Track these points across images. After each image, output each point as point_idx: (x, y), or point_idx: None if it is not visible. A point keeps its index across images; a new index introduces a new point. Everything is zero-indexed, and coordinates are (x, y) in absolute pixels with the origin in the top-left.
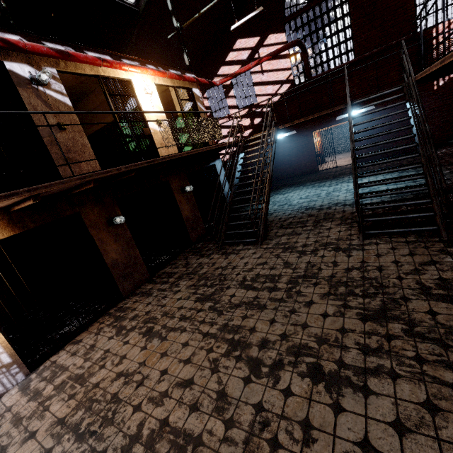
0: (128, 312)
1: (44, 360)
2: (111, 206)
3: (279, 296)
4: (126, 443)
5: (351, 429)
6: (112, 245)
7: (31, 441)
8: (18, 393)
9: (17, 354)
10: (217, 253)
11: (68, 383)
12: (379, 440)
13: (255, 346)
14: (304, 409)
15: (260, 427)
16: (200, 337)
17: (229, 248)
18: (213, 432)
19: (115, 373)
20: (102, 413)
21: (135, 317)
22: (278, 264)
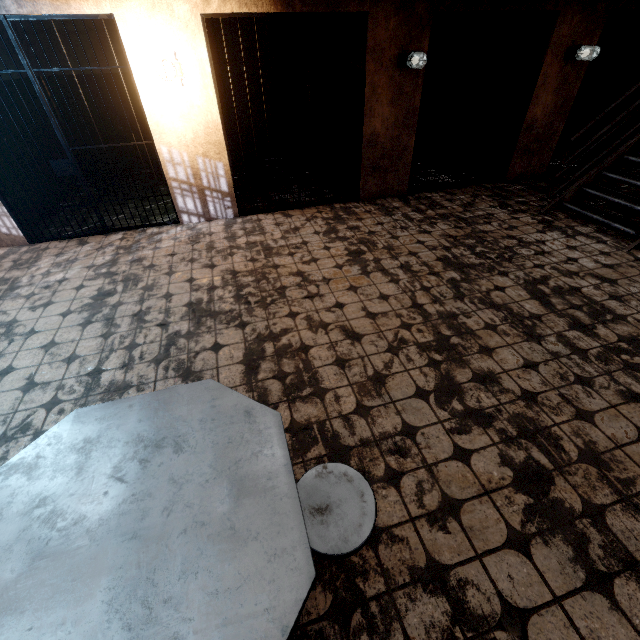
0: (352, 218)
1: (254, 213)
2: (420, 25)
3: (584, 344)
4: (264, 334)
5: (513, 580)
6: (383, 107)
7: (209, 270)
8: (222, 226)
9: (233, 188)
10: (533, 215)
11: (257, 247)
12: (545, 639)
13: (471, 371)
14: (465, 491)
15: (392, 448)
16: (408, 303)
17: (562, 220)
18: (340, 400)
19: (297, 268)
20: (265, 293)
21: (355, 228)
22: (638, 299)
